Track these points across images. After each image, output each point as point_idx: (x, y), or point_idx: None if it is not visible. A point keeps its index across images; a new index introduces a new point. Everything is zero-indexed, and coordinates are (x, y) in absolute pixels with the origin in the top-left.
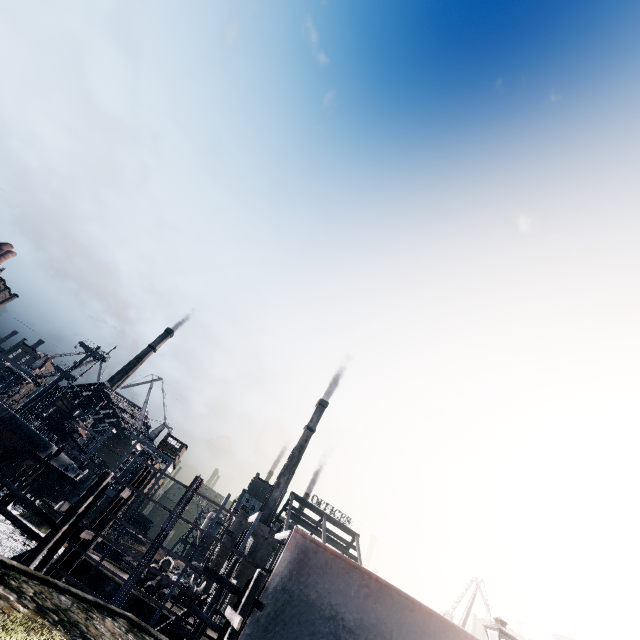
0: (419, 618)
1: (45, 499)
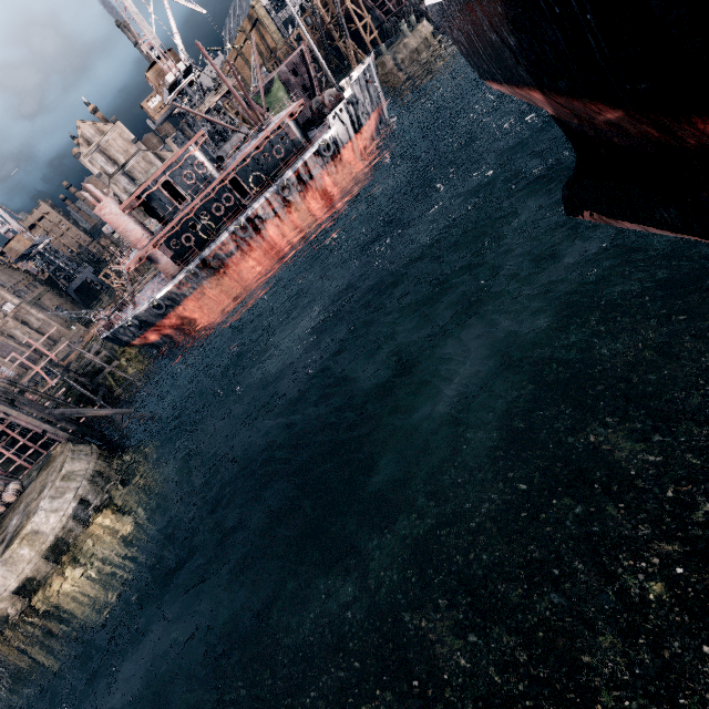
0: None
1: None
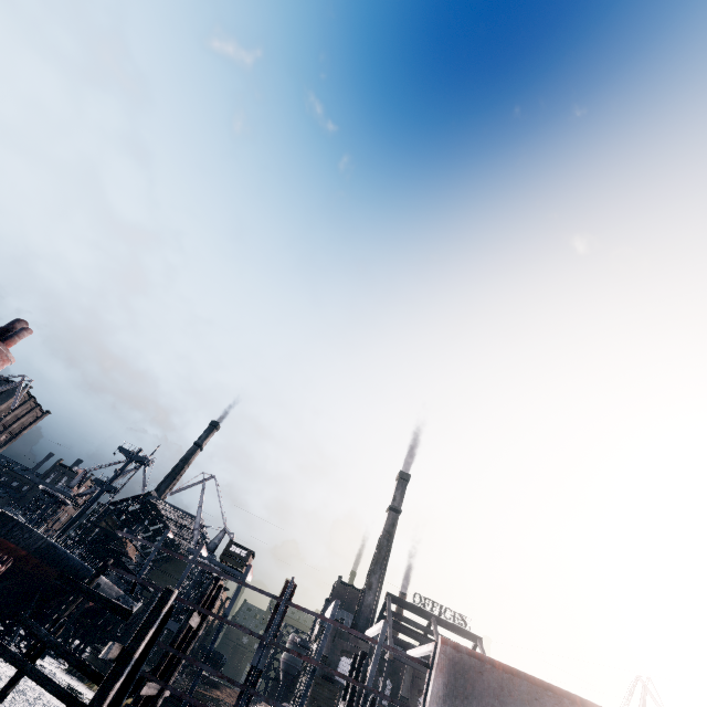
0: None
1: (96, 645)
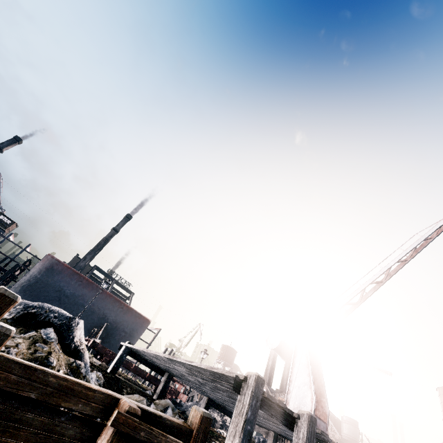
0: (104, 296)
1: None
